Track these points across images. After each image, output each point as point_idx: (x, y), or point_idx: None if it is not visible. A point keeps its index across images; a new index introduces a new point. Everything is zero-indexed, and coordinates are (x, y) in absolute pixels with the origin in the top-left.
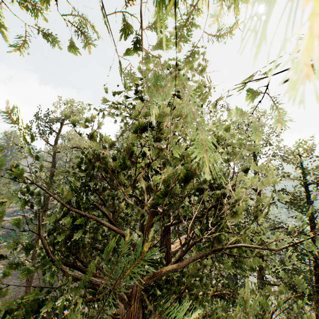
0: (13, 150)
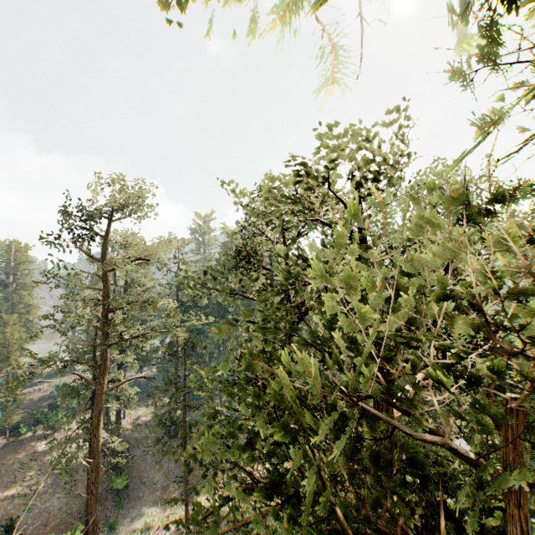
0: (18, 274)
